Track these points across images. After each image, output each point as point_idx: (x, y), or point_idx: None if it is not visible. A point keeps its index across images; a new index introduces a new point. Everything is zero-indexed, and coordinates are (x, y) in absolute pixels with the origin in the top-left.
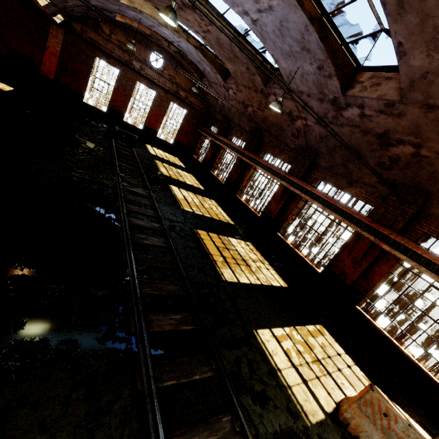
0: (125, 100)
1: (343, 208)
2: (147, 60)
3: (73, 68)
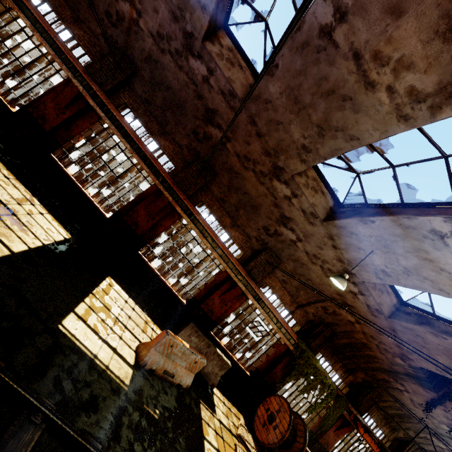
0: None
1: (153, 161)
2: None
3: None
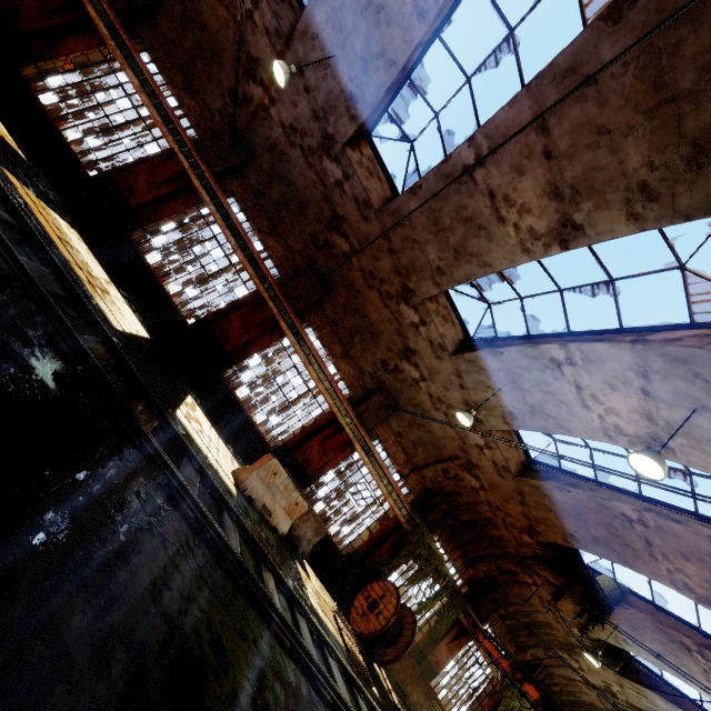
0: None
1: (261, 263)
2: None
3: None
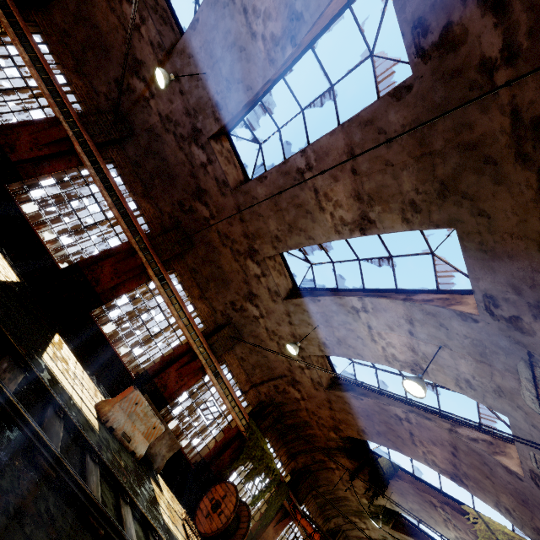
0: None
1: (134, 220)
2: None
3: None
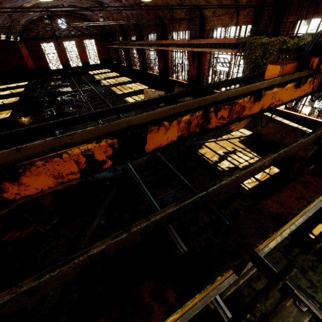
0: (65, 56)
1: (149, 43)
2: (59, 27)
3: (37, 57)
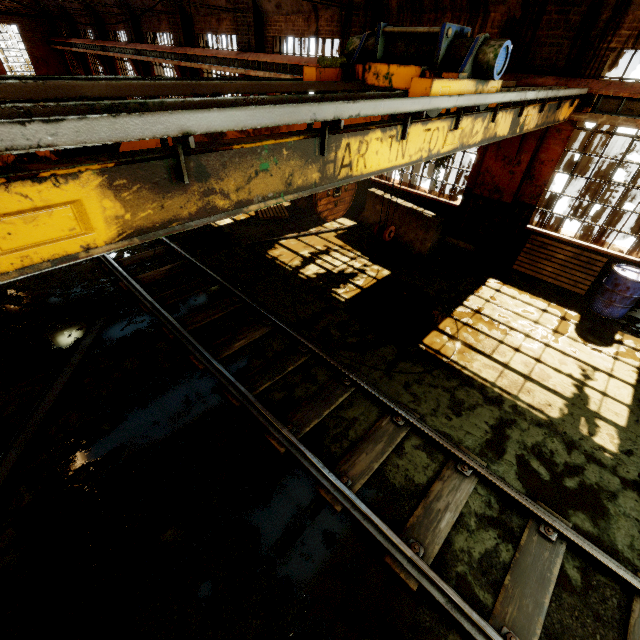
0: None
1: (159, 50)
2: None
3: None
